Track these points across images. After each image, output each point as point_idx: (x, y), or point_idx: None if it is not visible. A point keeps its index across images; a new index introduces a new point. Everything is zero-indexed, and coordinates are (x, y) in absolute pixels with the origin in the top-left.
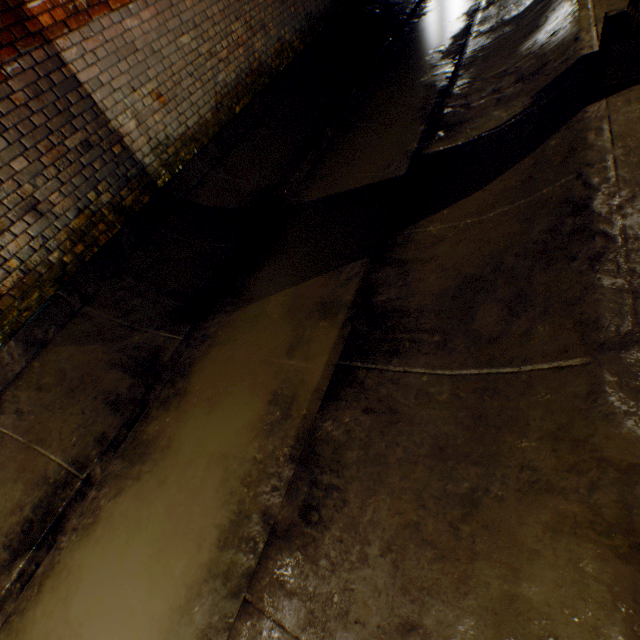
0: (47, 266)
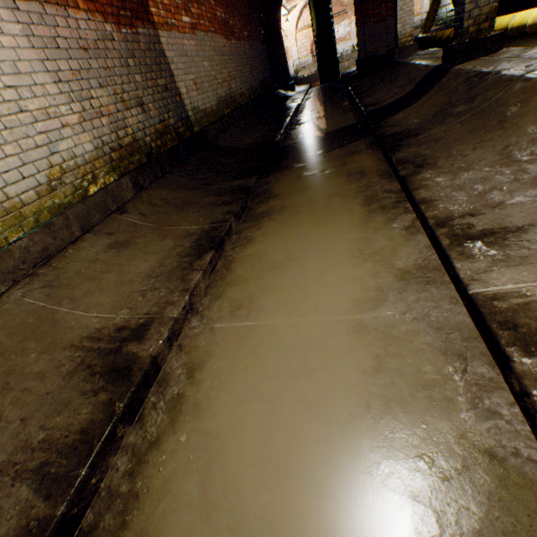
0: (144, 143)
